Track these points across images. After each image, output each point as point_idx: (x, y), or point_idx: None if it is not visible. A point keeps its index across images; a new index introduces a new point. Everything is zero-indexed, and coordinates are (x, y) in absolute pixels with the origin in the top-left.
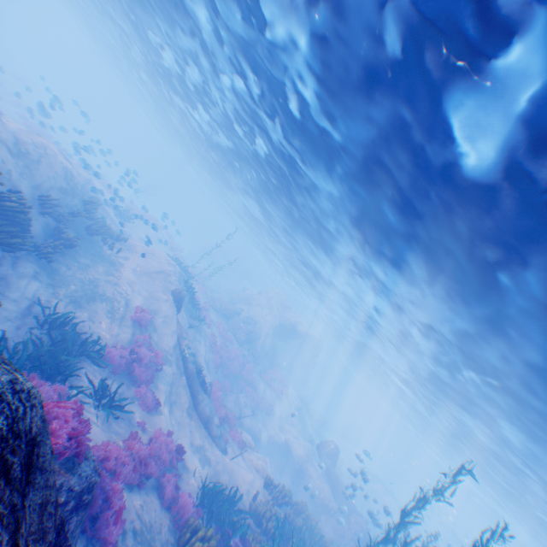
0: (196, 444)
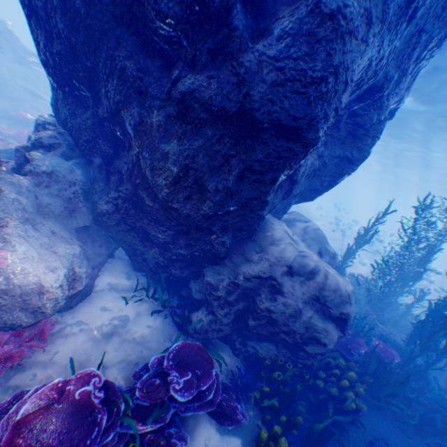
0: None
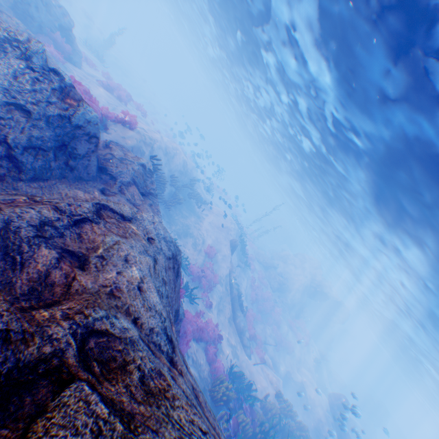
0: (230, 341)
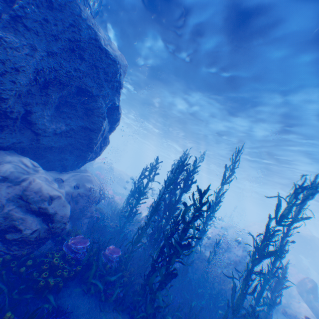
0: None
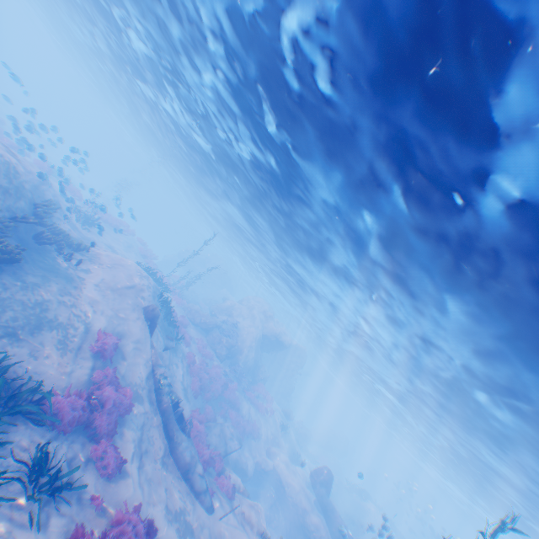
0: (174, 508)
